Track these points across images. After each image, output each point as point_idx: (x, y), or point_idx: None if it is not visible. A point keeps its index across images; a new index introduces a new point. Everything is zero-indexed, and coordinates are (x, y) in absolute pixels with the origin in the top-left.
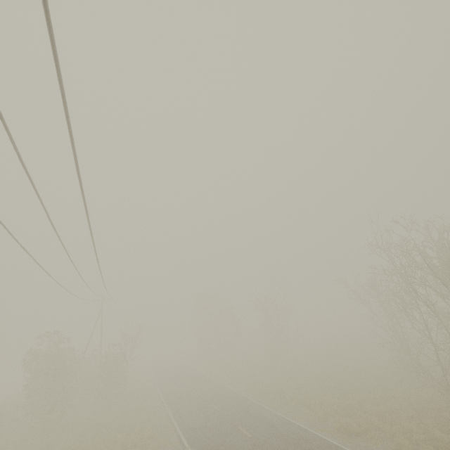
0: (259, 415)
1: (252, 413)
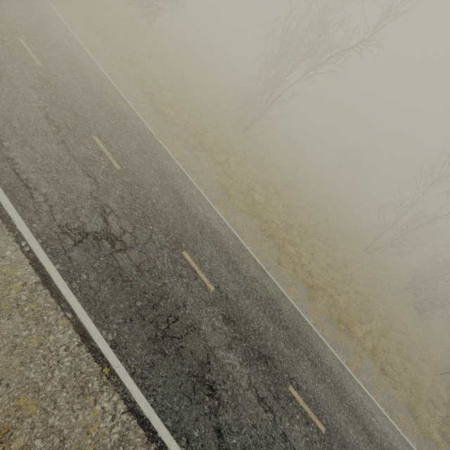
0: (385, 444)
1: (374, 434)
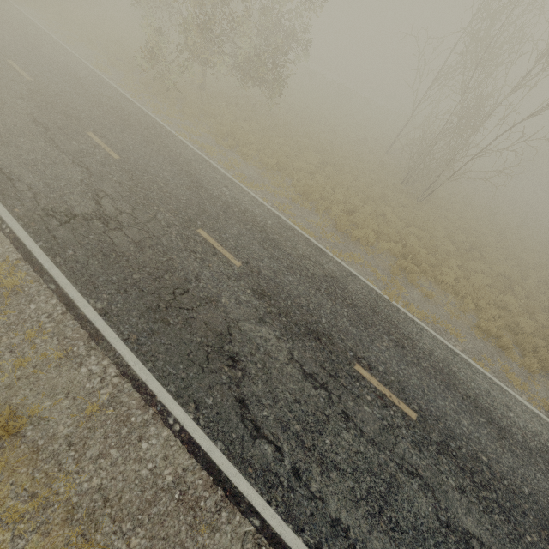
0: None
1: None
